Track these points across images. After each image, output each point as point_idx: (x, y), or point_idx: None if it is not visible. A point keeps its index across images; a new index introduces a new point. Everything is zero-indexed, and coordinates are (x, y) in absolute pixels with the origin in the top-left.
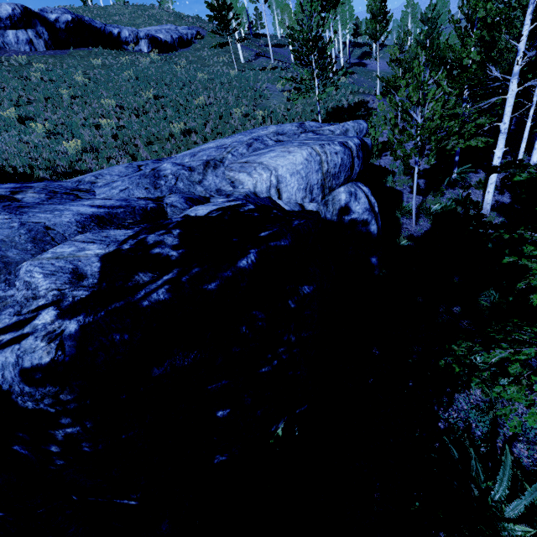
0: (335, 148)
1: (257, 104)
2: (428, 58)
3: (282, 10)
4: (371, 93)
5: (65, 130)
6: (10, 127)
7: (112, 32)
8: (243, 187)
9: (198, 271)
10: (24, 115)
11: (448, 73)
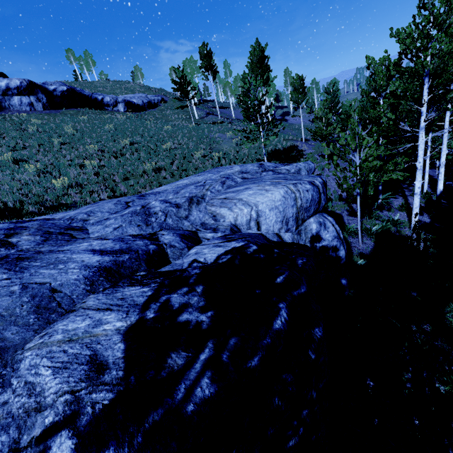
0: (305, 186)
1: (212, 148)
2: (360, 117)
3: (225, 85)
4: (298, 139)
5: (54, 169)
6: (5, 168)
7: (97, 98)
8: (225, 220)
9: (236, 342)
10: (19, 157)
11: (365, 127)
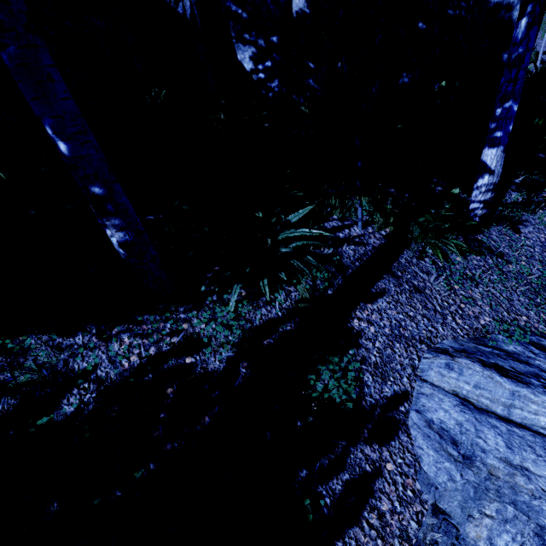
0: None
1: None
2: None
3: None
4: None
5: None
6: None
7: None
8: None
9: None
10: None
11: None
